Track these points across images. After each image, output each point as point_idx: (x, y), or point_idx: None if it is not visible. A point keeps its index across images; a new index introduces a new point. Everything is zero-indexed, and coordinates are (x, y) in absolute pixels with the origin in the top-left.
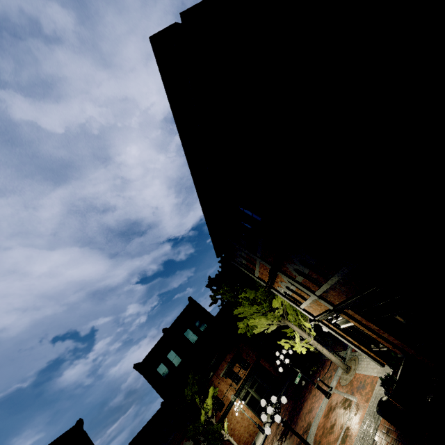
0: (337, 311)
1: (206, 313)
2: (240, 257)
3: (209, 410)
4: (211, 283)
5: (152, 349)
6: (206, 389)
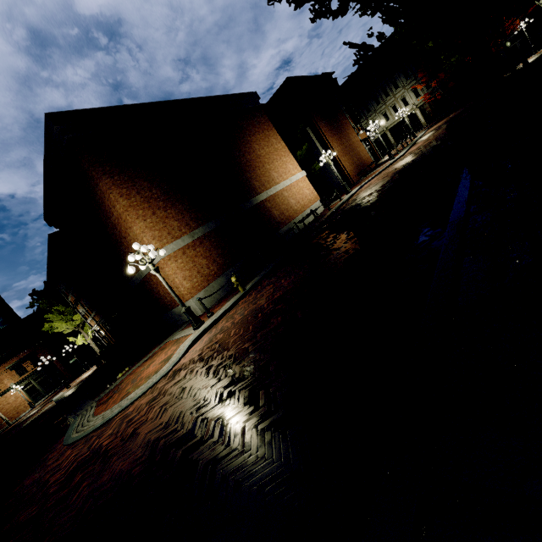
0: (97, 325)
1: (13, 314)
2: (62, 287)
3: None
4: (34, 293)
5: None
6: None
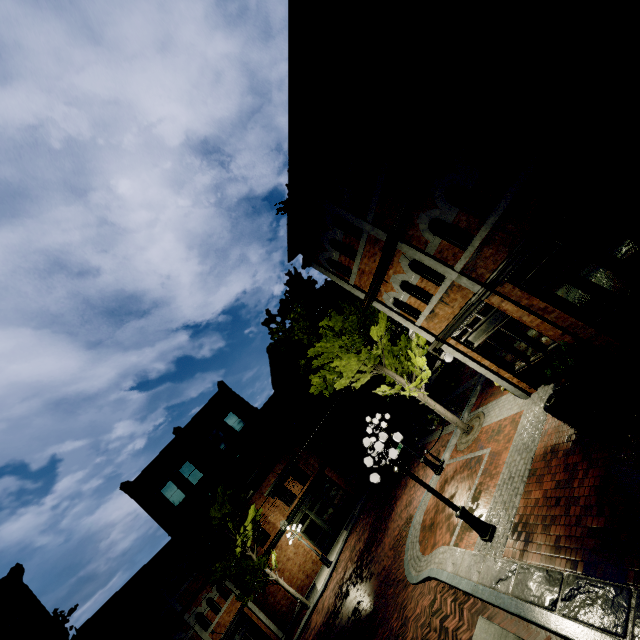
0: (487, 290)
1: (246, 405)
2: (330, 248)
3: (248, 539)
4: (269, 319)
5: (155, 459)
6: (243, 510)
